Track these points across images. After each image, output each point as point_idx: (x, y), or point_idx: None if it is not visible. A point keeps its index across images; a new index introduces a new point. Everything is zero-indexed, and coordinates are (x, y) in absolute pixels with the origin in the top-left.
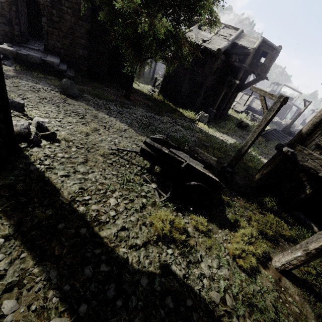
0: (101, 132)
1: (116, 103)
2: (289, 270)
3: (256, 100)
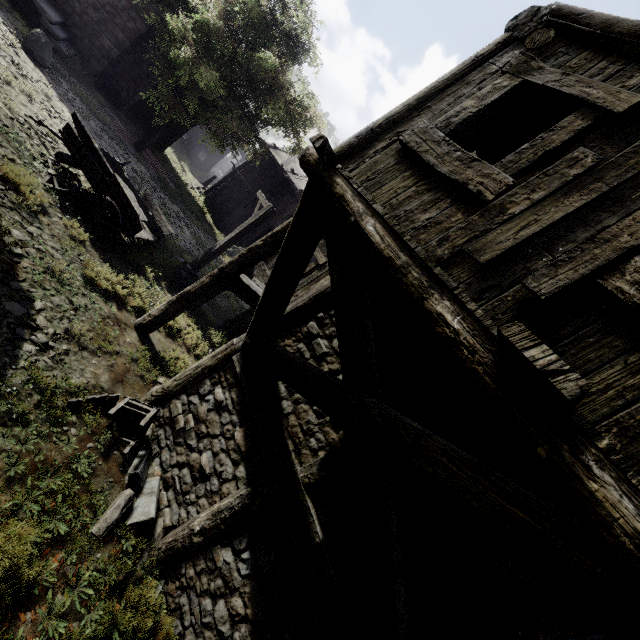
0: (36, 105)
1: (106, 129)
2: (146, 325)
3: None
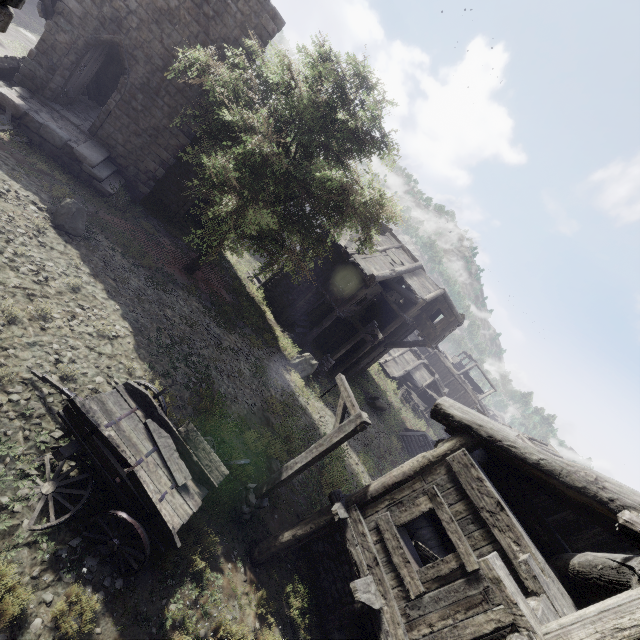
0: (52, 326)
1: (151, 276)
2: None
3: (423, 369)
